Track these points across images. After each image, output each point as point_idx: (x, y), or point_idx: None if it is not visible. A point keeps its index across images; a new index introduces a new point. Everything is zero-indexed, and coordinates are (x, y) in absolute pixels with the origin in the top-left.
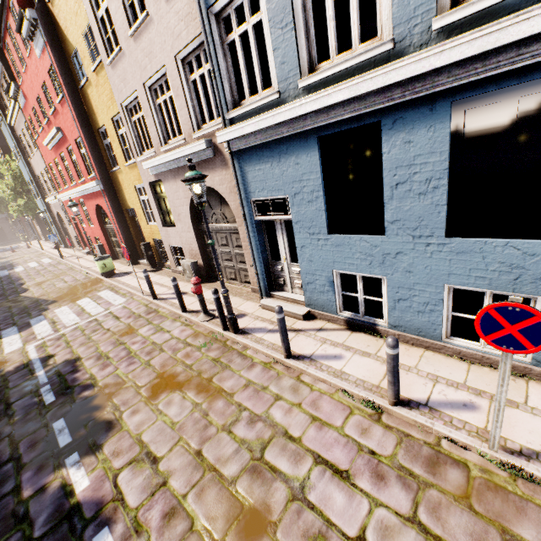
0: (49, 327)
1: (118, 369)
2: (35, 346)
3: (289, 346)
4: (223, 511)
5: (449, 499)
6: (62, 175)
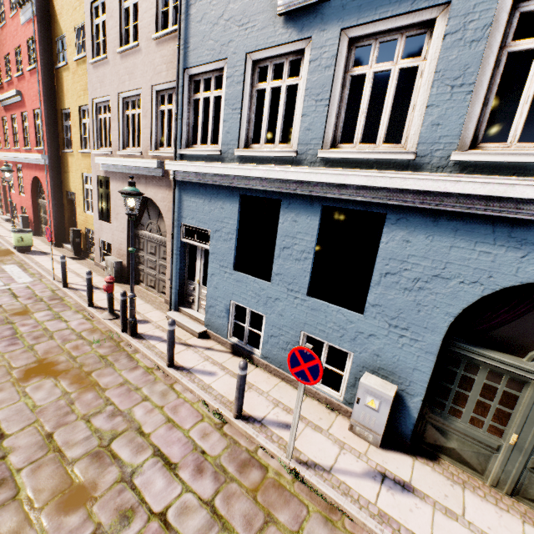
0: None
1: None
2: None
3: (173, 356)
4: (52, 485)
5: (243, 490)
6: (7, 134)
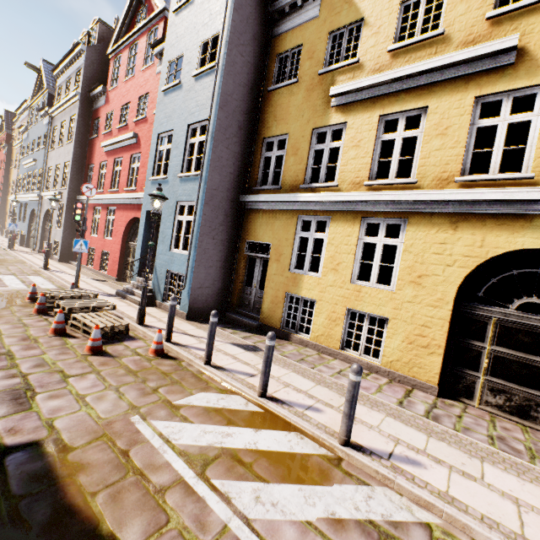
0: None
1: None
2: None
3: None
4: None
5: None
6: None
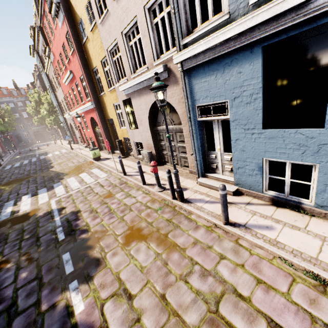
0: (63, 189)
1: (103, 221)
2: (55, 200)
3: (228, 215)
4: None
5: None
6: (73, 100)
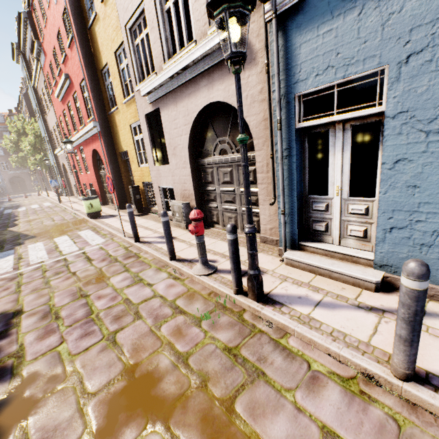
0: (11, 263)
1: (63, 343)
2: None
3: (416, 353)
4: None
5: None
6: (69, 126)
